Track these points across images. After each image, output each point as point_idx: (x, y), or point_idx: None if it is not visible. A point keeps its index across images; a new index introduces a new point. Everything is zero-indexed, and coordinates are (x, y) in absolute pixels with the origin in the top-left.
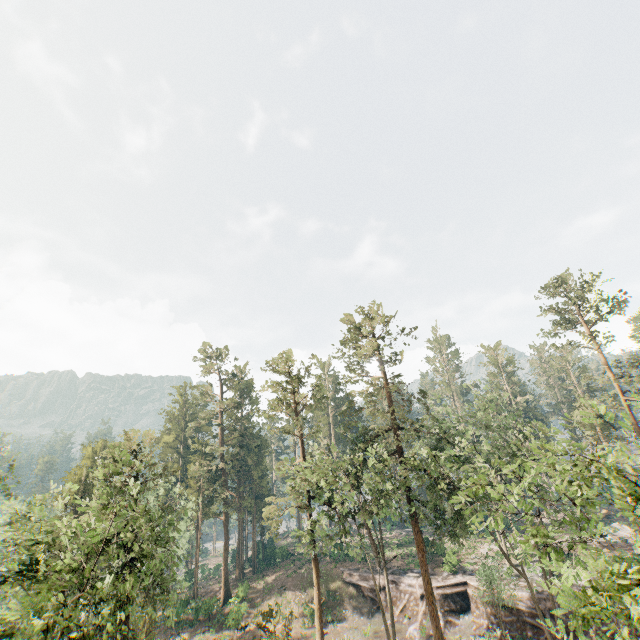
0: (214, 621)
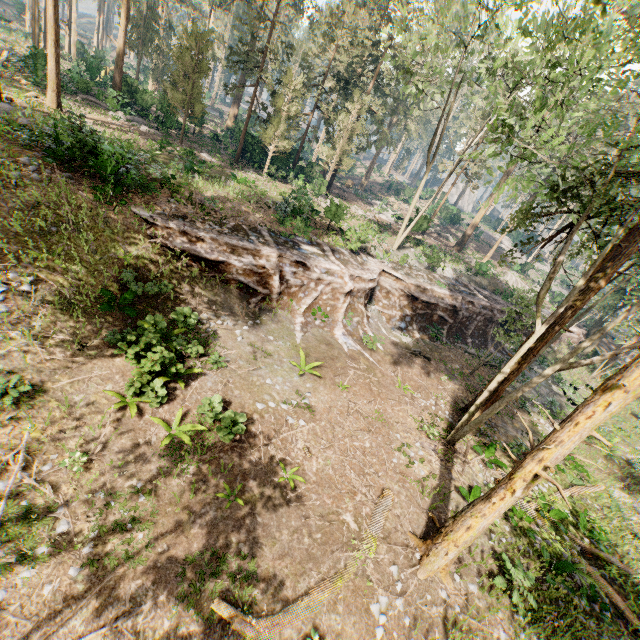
0: None
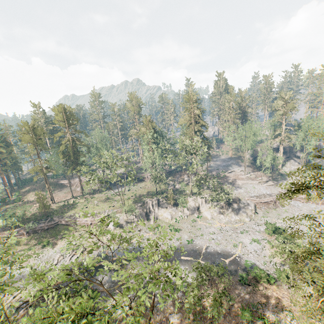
0: (9, 203)
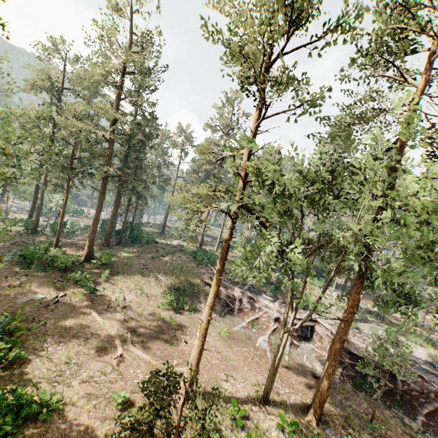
0: (69, 276)
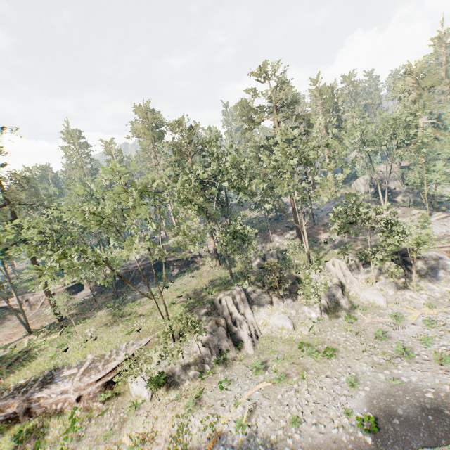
0: None
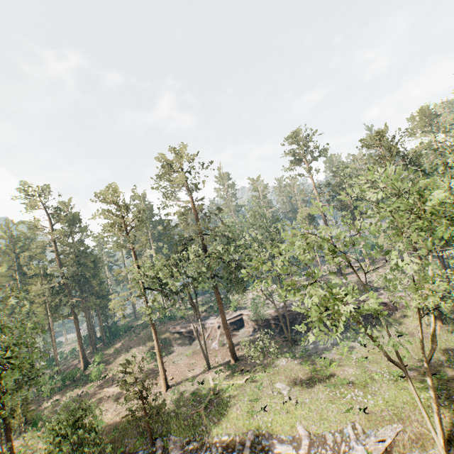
0: (79, 382)
